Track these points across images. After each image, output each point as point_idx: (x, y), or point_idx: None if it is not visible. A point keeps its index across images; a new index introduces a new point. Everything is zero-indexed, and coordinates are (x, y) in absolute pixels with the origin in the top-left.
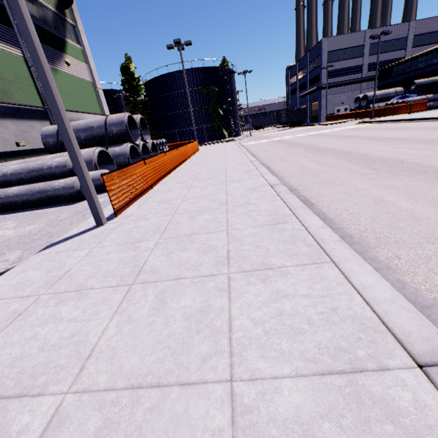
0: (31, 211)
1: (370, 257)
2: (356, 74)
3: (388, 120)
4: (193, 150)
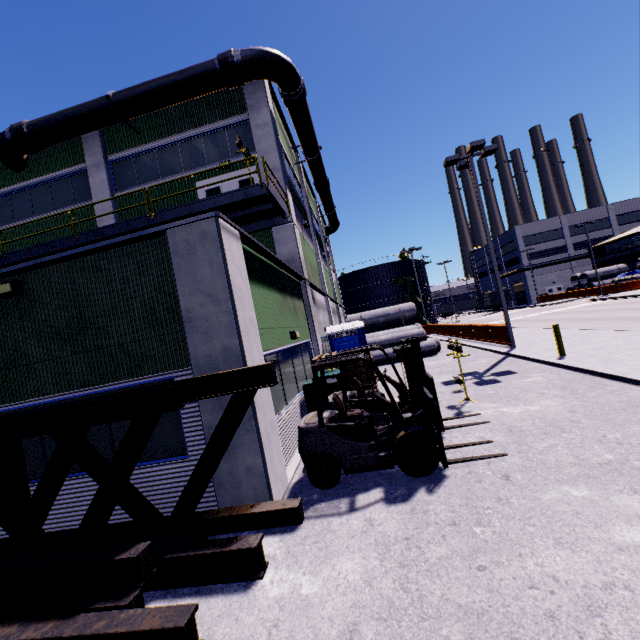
0: None
1: None
2: (561, 253)
3: (626, 296)
4: (442, 331)
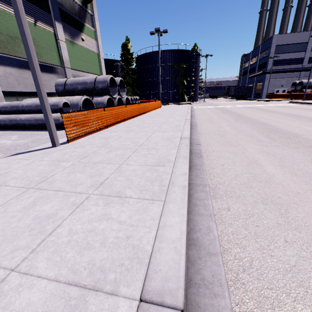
0: (32, 131)
1: (204, 204)
2: (298, 64)
3: None
4: (154, 107)
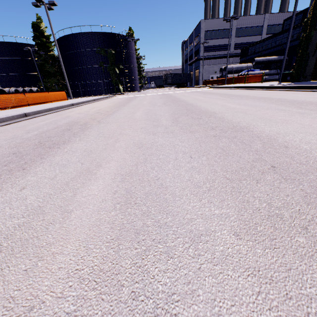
0: None
1: None
2: (226, 50)
3: (223, 87)
4: (46, 99)
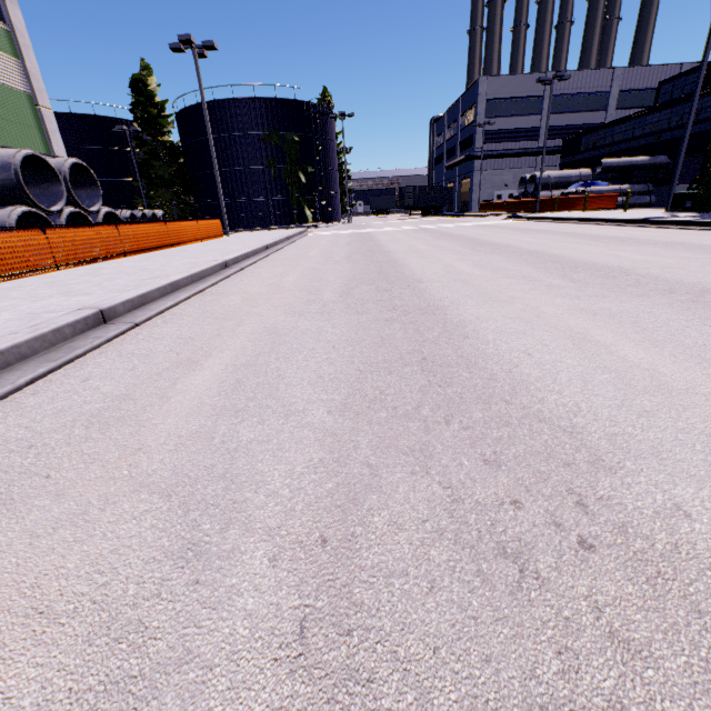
0: None
1: None
2: (530, 141)
3: (543, 217)
4: (195, 235)
